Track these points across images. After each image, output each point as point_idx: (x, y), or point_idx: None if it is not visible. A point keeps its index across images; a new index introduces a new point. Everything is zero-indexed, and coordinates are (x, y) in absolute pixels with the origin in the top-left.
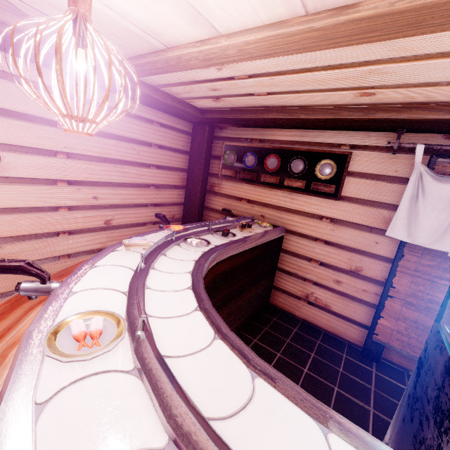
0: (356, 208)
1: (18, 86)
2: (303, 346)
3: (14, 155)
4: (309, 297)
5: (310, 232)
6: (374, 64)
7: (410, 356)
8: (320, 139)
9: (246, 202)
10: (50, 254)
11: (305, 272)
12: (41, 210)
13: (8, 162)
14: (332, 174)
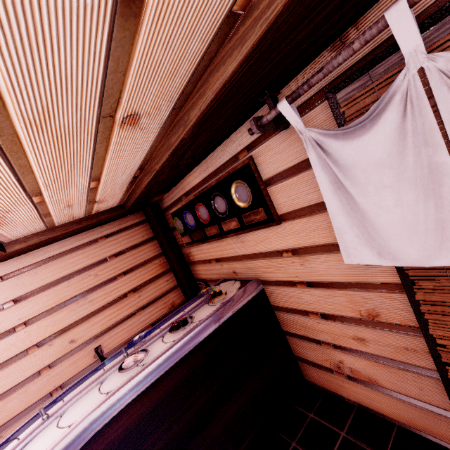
0: (305, 223)
1: None
2: None
3: None
4: (342, 369)
5: (282, 276)
6: (4, 126)
7: None
8: (219, 161)
9: (215, 263)
10: None
11: (313, 332)
12: (24, 383)
13: None
14: (249, 195)
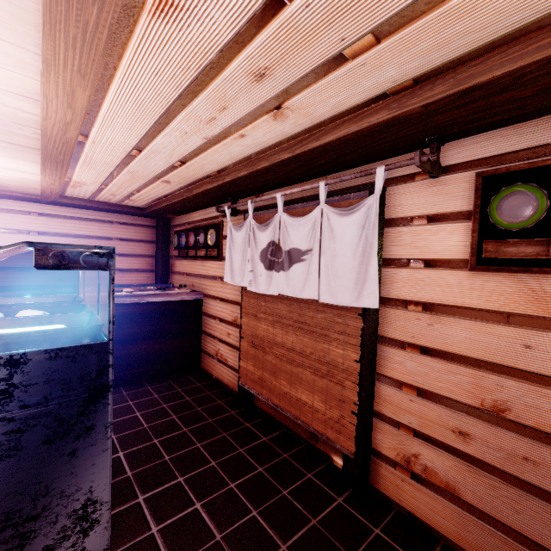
0: None
1: (5, 214)
2: (187, 394)
3: (0, 254)
4: (218, 354)
5: (213, 292)
6: (121, 170)
7: (257, 394)
8: (211, 214)
9: (186, 276)
10: None
11: (214, 330)
12: (17, 288)
13: None
14: (214, 240)
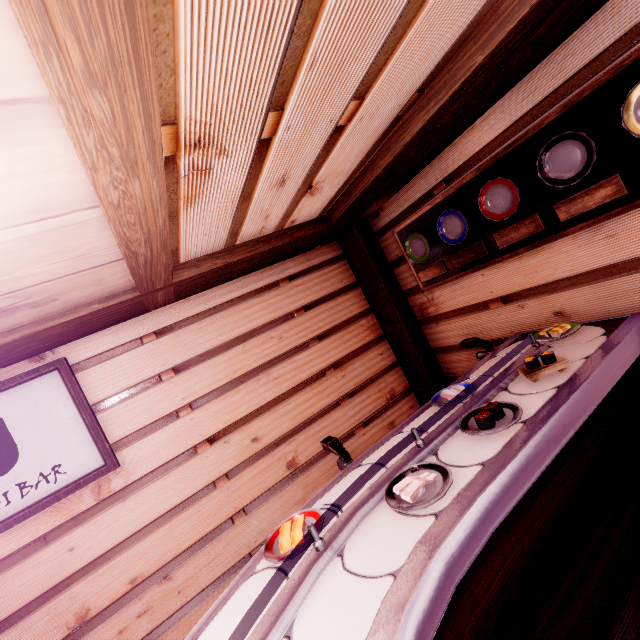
0: None
1: (102, 366)
2: None
3: (133, 448)
4: None
5: None
6: None
7: None
8: (582, 56)
9: (501, 305)
10: (235, 556)
11: None
12: (195, 499)
13: (130, 460)
14: None
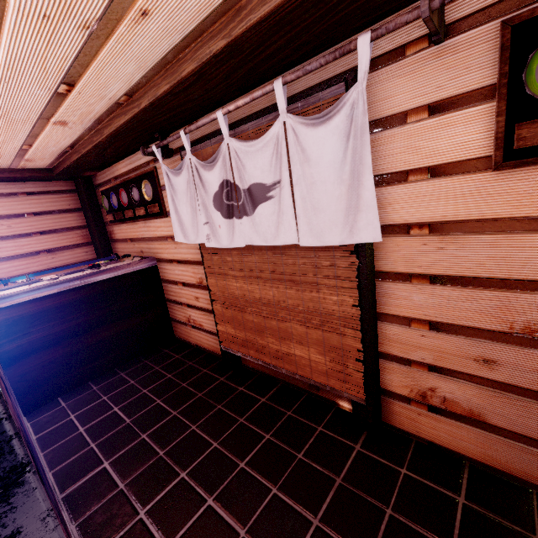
0: None
1: None
2: (167, 370)
3: None
4: (190, 321)
5: (167, 255)
6: None
7: (243, 356)
8: (139, 162)
9: (130, 242)
10: None
11: (179, 297)
12: None
13: None
14: (151, 193)
